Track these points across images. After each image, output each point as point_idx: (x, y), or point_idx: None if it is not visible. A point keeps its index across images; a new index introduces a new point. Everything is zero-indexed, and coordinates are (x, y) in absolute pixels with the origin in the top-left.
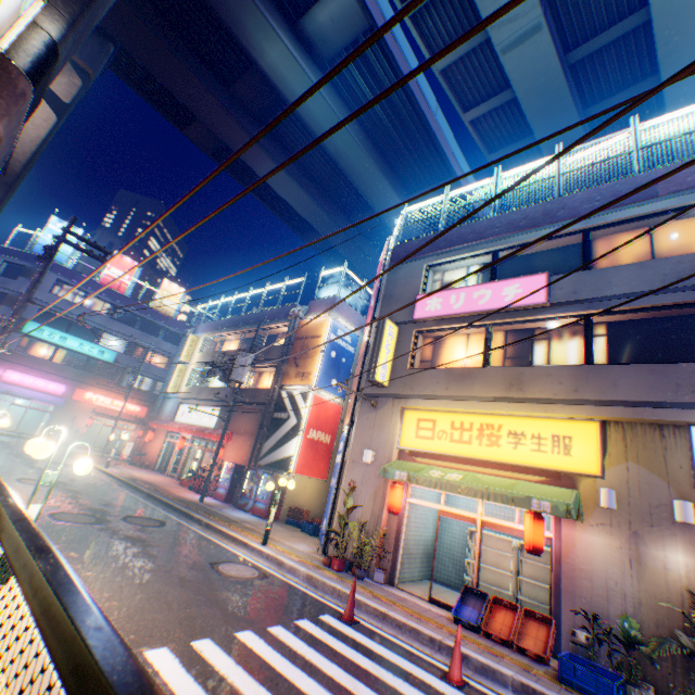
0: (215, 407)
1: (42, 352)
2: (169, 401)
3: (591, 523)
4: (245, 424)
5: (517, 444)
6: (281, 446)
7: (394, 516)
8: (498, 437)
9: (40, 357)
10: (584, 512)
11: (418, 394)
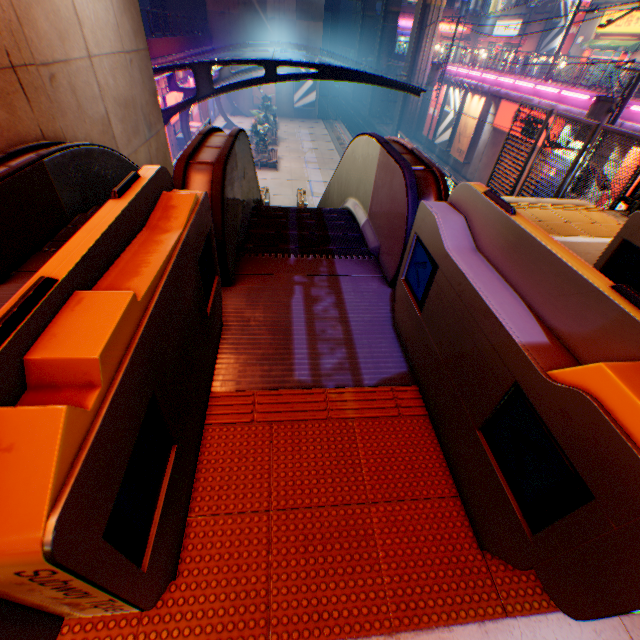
0: (517, 22)
1: (411, 1)
2: (488, 22)
3: (639, 55)
4: (534, 31)
5: (634, 25)
6: (551, 43)
7: (581, 67)
8: (630, 23)
9: (411, 6)
10: (639, 51)
11: (612, 3)
